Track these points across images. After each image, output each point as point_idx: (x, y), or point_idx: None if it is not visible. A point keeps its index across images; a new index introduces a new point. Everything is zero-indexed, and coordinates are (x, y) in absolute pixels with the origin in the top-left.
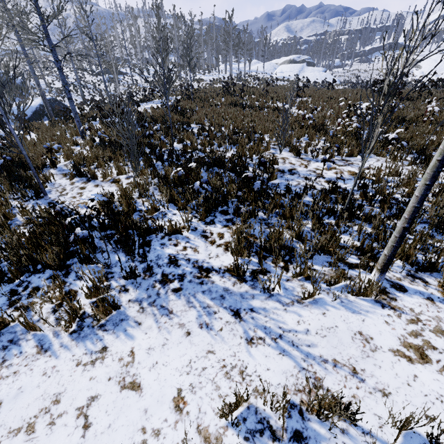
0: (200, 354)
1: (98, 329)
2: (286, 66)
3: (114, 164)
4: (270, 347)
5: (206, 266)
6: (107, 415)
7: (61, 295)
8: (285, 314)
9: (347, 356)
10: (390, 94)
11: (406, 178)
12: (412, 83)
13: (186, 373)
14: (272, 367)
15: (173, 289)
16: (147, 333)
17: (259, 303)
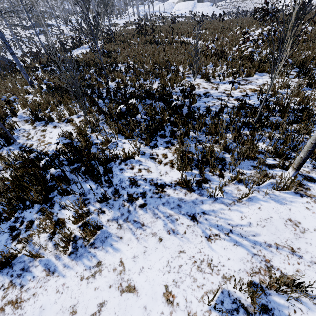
0: (174, 255)
1: (89, 248)
2: (182, 4)
3: (65, 107)
4: (225, 240)
5: (160, 182)
6: (116, 315)
7: (52, 225)
8: (230, 213)
9: (284, 239)
10: (298, 19)
11: (296, 89)
12: None
13: (168, 272)
14: (231, 256)
15: (140, 205)
16: (129, 244)
17: (208, 207)
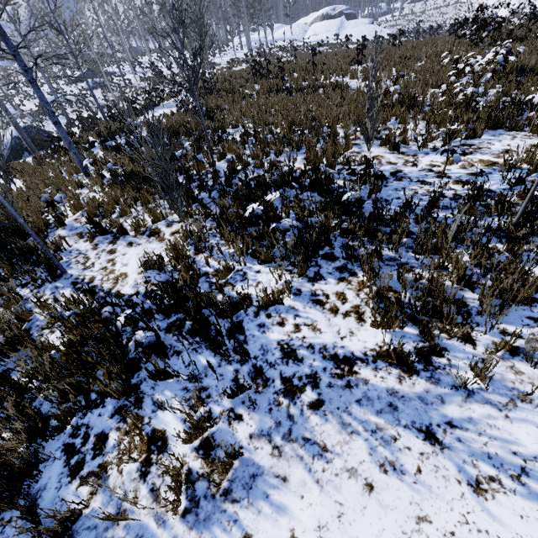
0: (407, 527)
1: (223, 501)
2: (320, 24)
3: (144, 208)
4: (517, 495)
5: (342, 353)
6: None
7: (143, 444)
8: (511, 426)
9: None
10: None
11: None
12: (490, 19)
13: None
14: None
15: (310, 404)
16: (303, 496)
17: (456, 410)
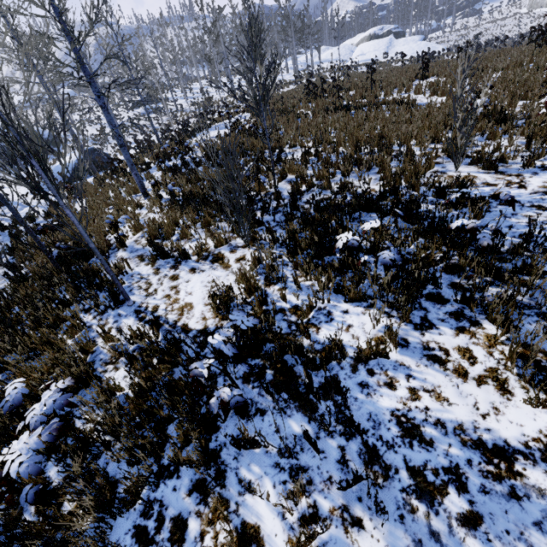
0: None
1: None
2: (368, 44)
3: (205, 231)
4: None
5: (490, 439)
6: None
7: (233, 544)
8: None
9: None
10: None
11: None
12: None
13: None
14: None
15: (461, 518)
16: None
17: None
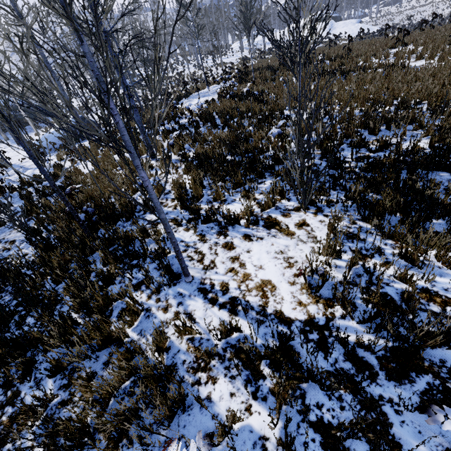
0: None
1: None
2: None
3: (242, 192)
4: None
5: None
6: None
7: None
8: None
9: None
10: None
11: None
12: None
13: None
14: None
15: None
16: None
17: None
